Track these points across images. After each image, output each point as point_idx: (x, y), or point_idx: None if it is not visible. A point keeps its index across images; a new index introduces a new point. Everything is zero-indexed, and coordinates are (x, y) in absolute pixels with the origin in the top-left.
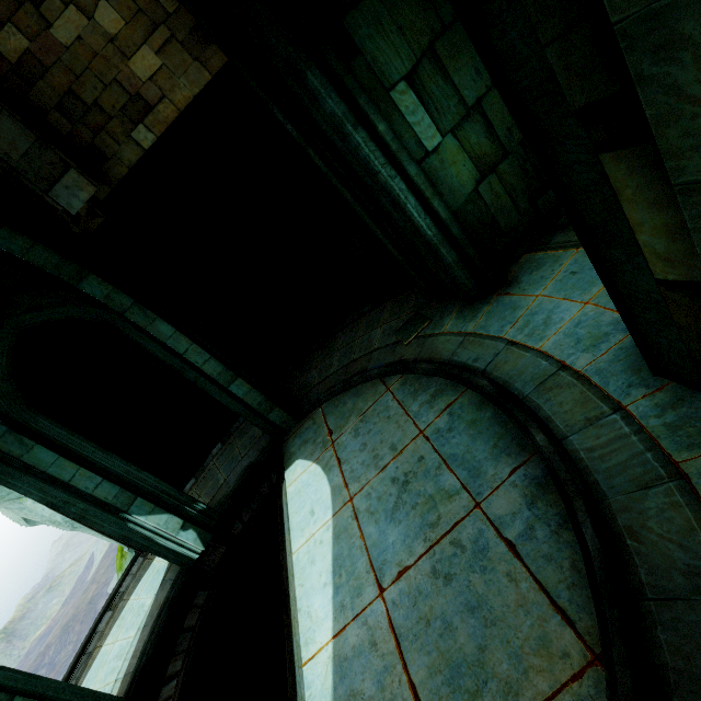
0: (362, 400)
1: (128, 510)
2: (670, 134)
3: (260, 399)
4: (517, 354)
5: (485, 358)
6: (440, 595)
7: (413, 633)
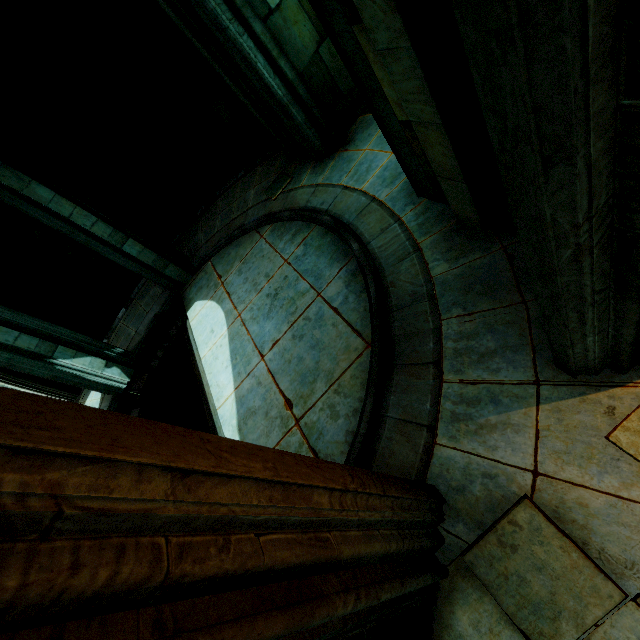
0: (242, 248)
1: (53, 356)
2: (366, 16)
3: (154, 257)
4: (348, 195)
5: (328, 201)
6: (297, 347)
7: (282, 370)
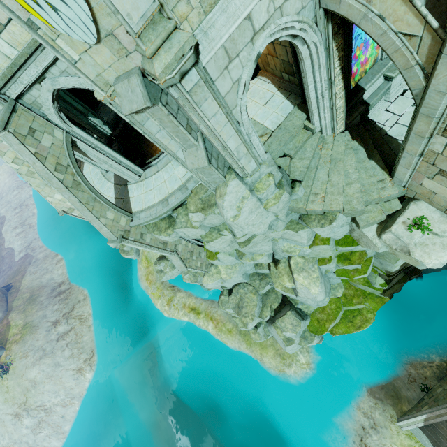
0: None
1: (88, 115)
2: None
3: None
4: None
5: None
6: None
7: None
